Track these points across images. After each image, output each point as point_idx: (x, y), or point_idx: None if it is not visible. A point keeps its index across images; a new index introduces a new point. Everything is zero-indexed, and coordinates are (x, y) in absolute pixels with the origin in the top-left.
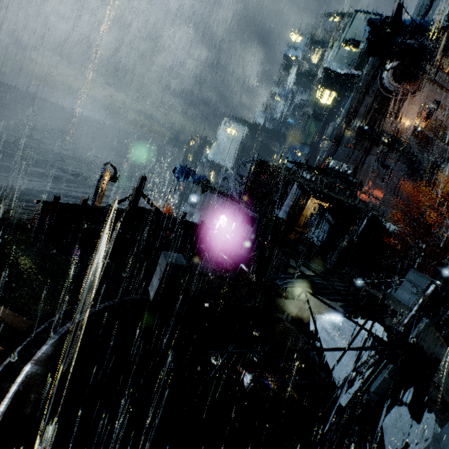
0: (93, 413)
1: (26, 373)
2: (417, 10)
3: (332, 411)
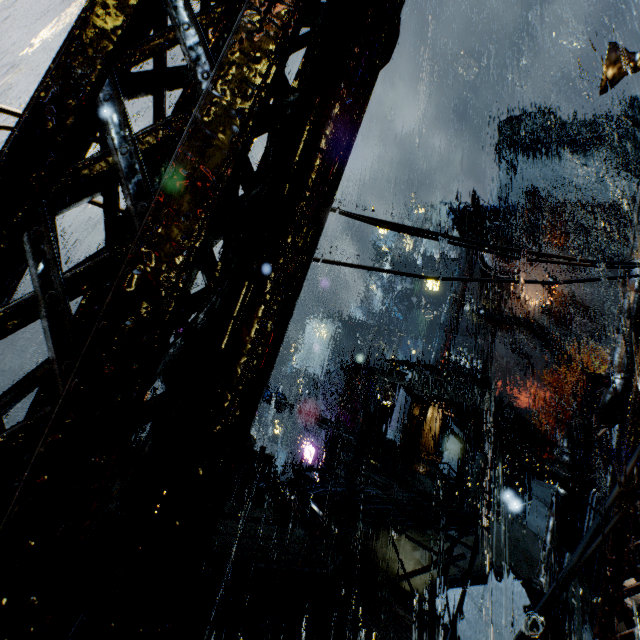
0: None
1: None
2: (497, 197)
3: None
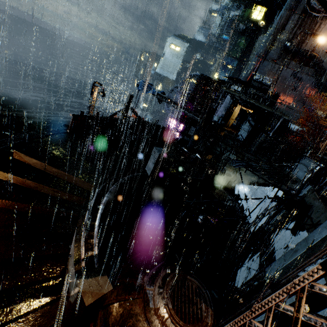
0: (111, 236)
1: (101, 209)
2: None
3: (246, 234)
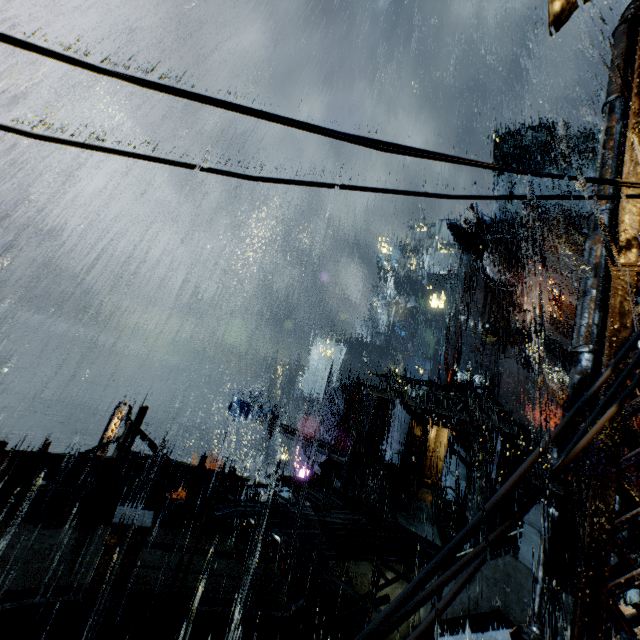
0: None
1: None
2: (497, 210)
3: None
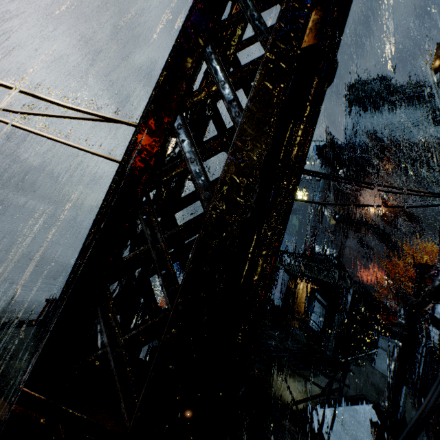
0: None
1: None
2: (348, 137)
3: None
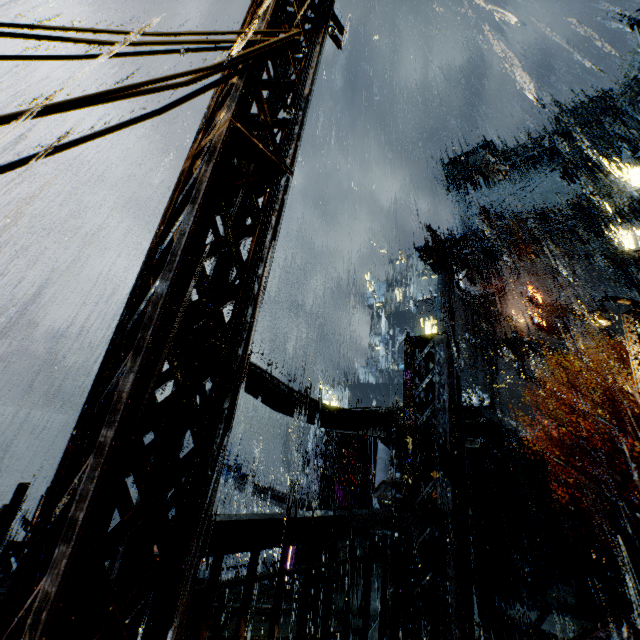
0: None
1: None
2: (460, 228)
3: None
